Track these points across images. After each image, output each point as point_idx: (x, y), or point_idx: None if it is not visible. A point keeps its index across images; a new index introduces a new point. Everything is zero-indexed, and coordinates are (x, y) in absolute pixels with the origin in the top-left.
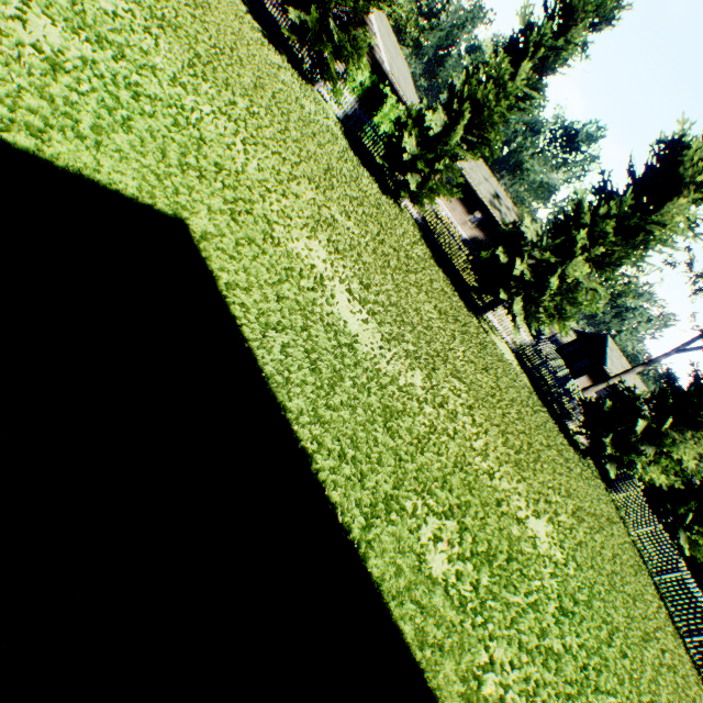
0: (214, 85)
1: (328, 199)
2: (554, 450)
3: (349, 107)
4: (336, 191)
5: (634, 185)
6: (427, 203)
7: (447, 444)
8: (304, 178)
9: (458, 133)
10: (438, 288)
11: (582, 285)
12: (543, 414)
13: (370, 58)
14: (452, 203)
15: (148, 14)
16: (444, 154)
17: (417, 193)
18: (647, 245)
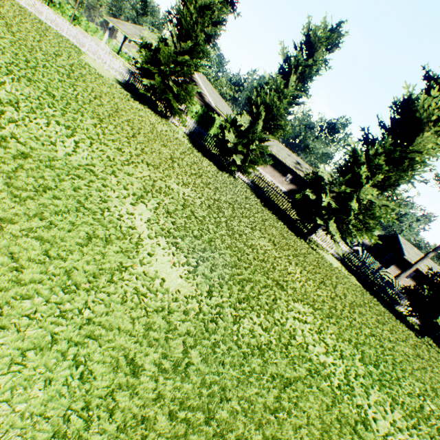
0: (60, 109)
1: (167, 175)
2: (400, 341)
3: (192, 126)
4: (176, 170)
5: (387, 132)
6: (252, 171)
7: (305, 402)
8: (143, 163)
9: (260, 124)
10: (270, 225)
11: (374, 203)
12: (378, 307)
13: (203, 102)
14: (271, 172)
15: (7, 73)
16: (254, 139)
17: (243, 166)
18: (413, 167)
